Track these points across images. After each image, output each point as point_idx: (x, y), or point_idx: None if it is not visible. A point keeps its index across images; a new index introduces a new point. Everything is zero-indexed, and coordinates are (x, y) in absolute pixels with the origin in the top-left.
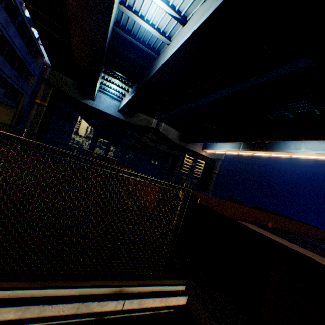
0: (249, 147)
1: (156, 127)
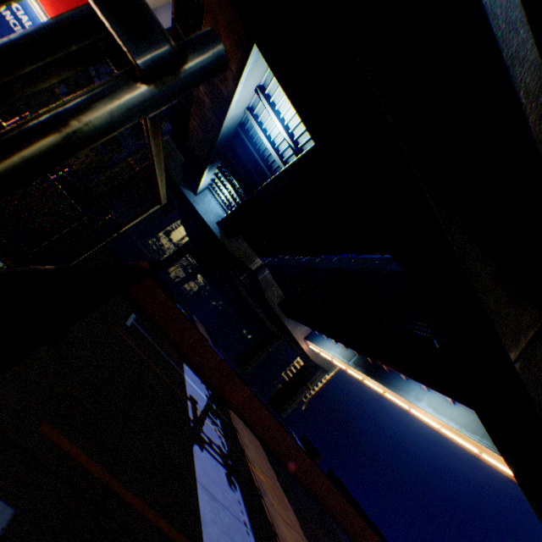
0: (362, 365)
1: (255, 269)
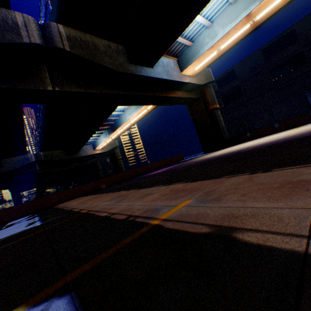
0: (110, 131)
1: (36, 159)
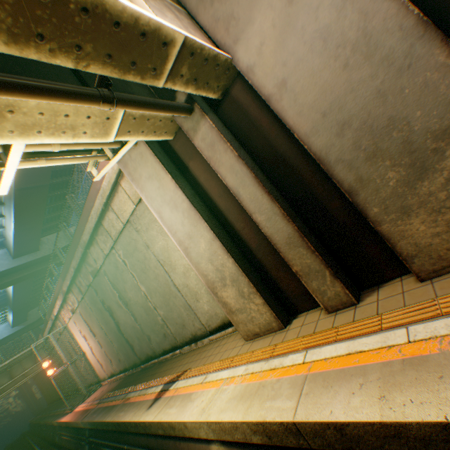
0: None
1: None
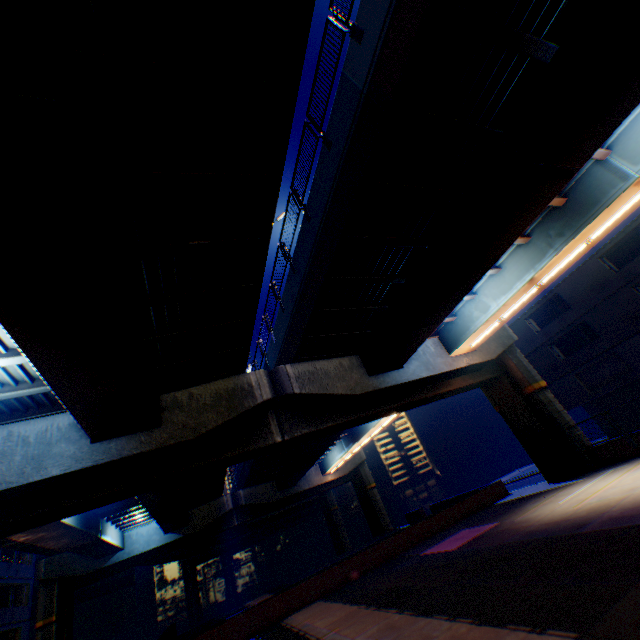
0: (349, 441)
1: (234, 503)
